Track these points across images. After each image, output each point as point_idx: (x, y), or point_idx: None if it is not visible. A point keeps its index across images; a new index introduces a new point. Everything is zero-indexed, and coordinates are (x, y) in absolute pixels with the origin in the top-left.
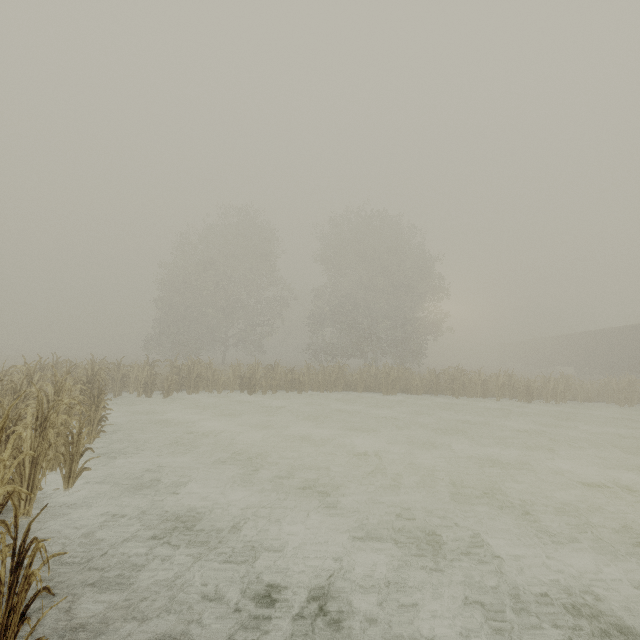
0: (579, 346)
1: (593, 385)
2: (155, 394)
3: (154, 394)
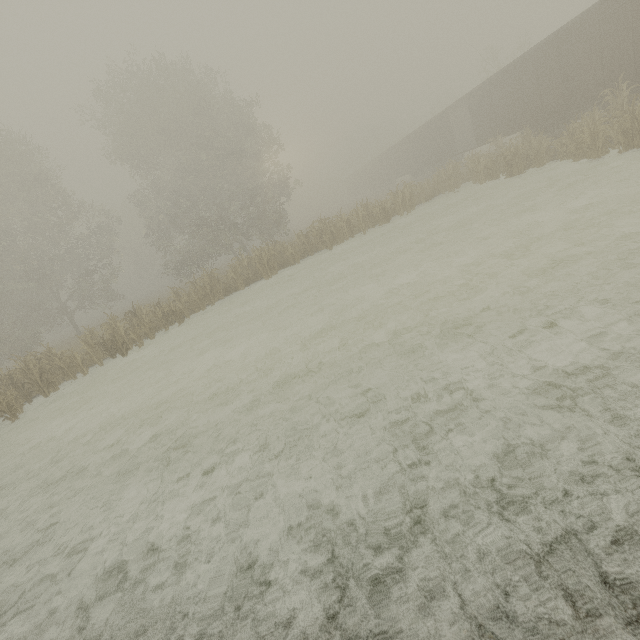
0: (408, 152)
1: (429, 183)
2: None
3: None
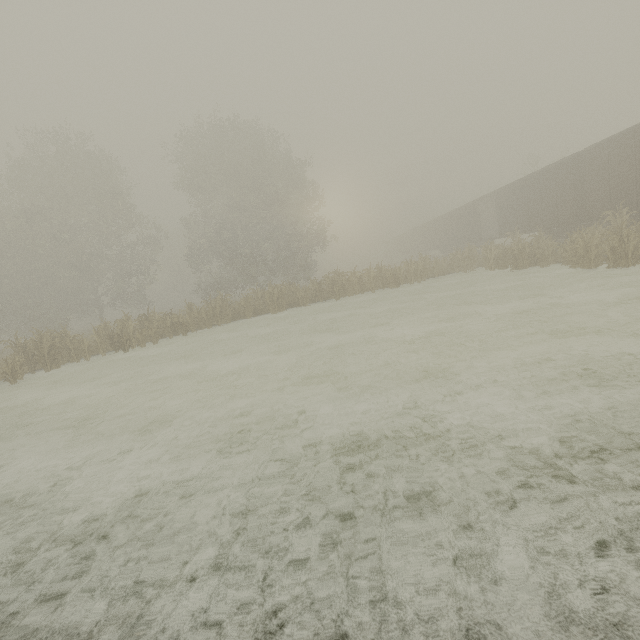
0: (440, 229)
1: (445, 260)
2: (2, 383)
3: (0, 383)
